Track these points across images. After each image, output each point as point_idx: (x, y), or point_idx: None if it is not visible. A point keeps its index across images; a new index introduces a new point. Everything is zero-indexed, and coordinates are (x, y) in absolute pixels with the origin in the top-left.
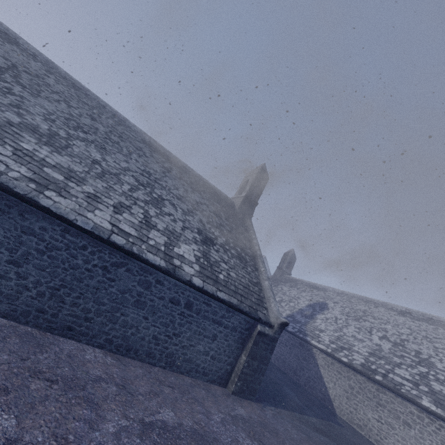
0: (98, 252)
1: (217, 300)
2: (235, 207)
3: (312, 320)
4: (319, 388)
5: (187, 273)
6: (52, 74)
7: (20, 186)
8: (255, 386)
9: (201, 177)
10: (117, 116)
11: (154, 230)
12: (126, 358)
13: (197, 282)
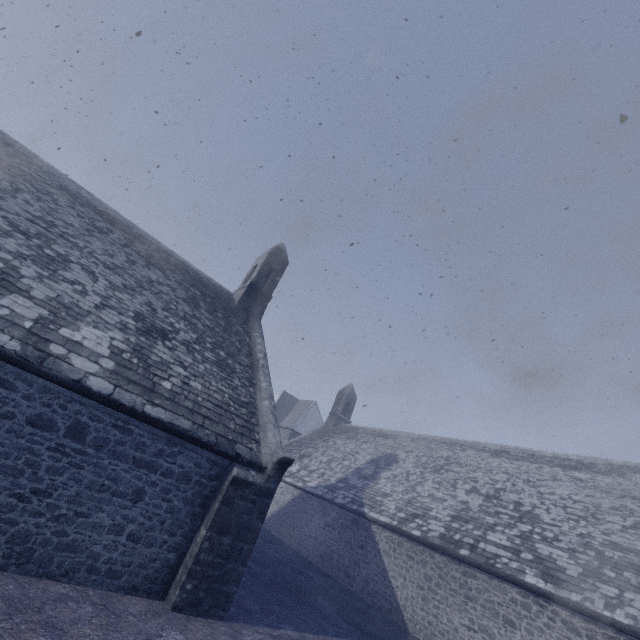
0: None
1: (143, 419)
2: (233, 301)
3: (373, 482)
4: (382, 591)
5: (77, 369)
6: None
7: None
8: (227, 588)
9: (175, 255)
10: (16, 147)
11: (17, 295)
12: None
13: (97, 385)
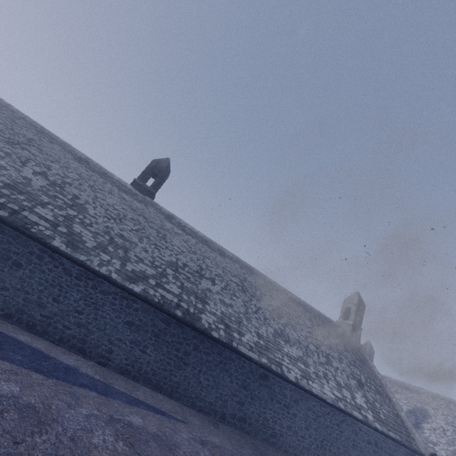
0: (333, 414)
1: (390, 438)
2: (347, 334)
3: (420, 430)
4: None
5: (371, 420)
6: (242, 268)
7: (304, 384)
8: None
9: (320, 313)
10: (271, 282)
11: (342, 388)
12: None
13: (378, 427)
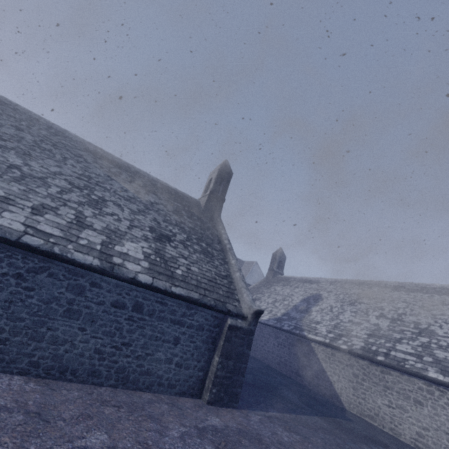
0: (7, 257)
1: (172, 296)
2: (201, 206)
3: (307, 314)
4: (324, 384)
5: (130, 271)
6: None
7: None
8: (235, 390)
9: (159, 181)
10: (54, 128)
11: (88, 230)
12: (60, 382)
13: (143, 279)
